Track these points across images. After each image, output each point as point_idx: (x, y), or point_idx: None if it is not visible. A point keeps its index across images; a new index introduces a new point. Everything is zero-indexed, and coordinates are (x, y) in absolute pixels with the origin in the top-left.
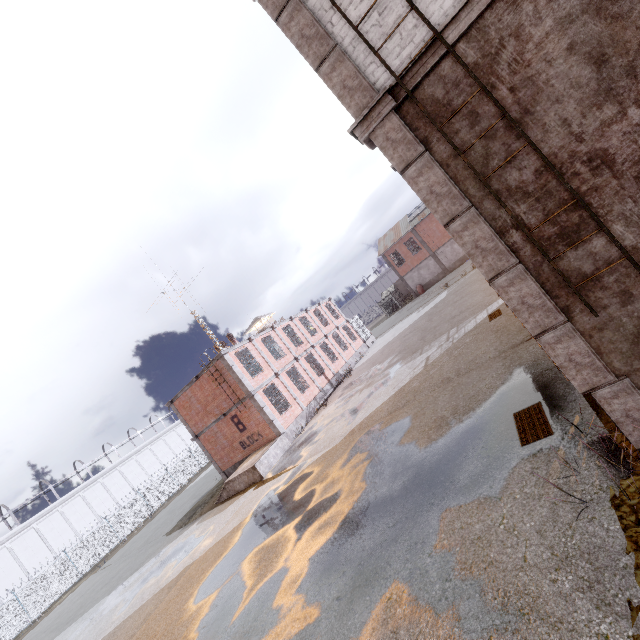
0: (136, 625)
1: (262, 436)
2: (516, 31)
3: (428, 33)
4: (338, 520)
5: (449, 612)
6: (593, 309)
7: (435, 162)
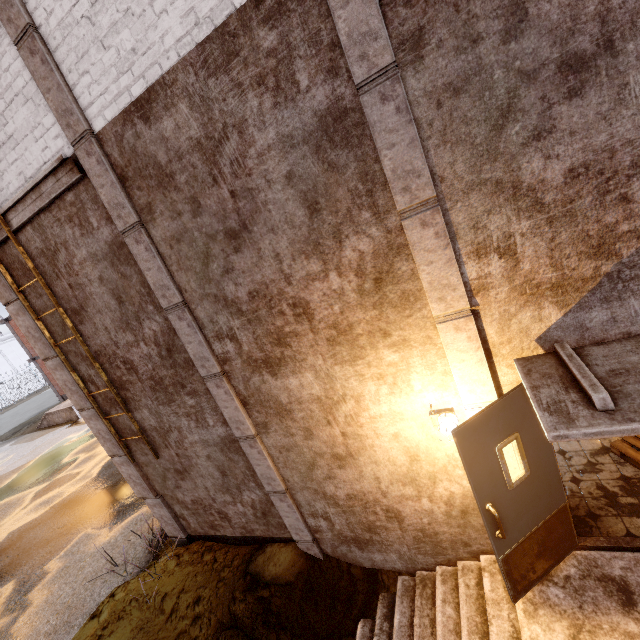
0: None
1: None
2: (65, 243)
3: (3, 202)
4: (53, 502)
5: (1, 622)
6: (130, 457)
7: (26, 311)
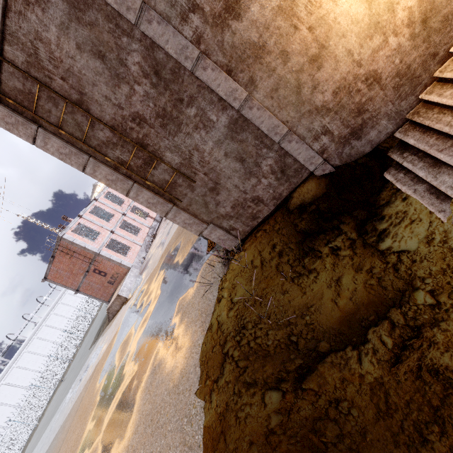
0: (78, 405)
1: (119, 273)
2: (37, 35)
3: None
4: (148, 317)
5: (170, 351)
6: (178, 199)
7: (49, 134)
